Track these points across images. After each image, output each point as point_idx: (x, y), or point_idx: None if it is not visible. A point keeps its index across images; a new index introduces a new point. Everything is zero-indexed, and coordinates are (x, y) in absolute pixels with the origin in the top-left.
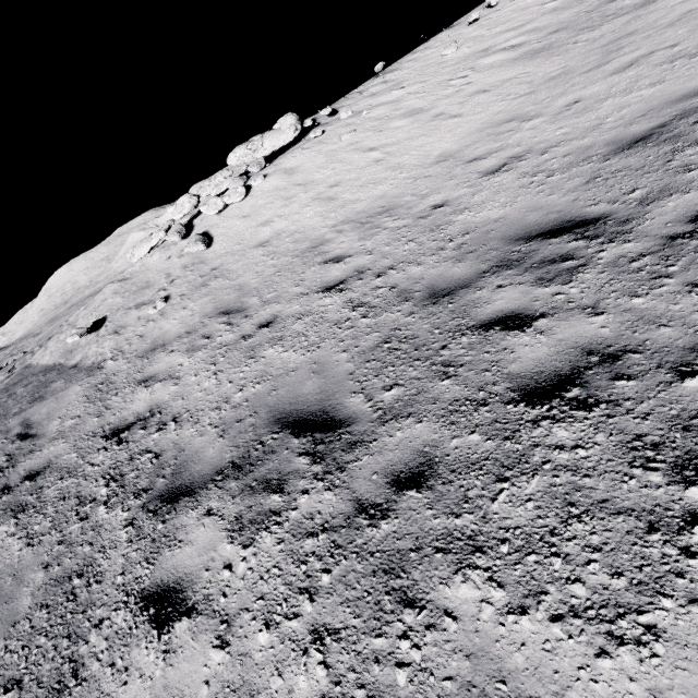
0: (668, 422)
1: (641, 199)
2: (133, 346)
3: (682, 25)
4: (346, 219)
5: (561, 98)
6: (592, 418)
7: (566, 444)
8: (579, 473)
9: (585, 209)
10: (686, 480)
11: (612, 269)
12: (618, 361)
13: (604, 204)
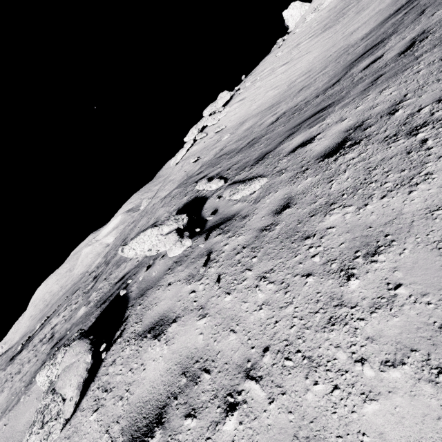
0: None
1: None
2: (234, 137)
3: None
4: (292, 82)
5: (353, 22)
6: None
7: None
8: None
9: (403, 3)
10: None
11: None
12: None
13: None
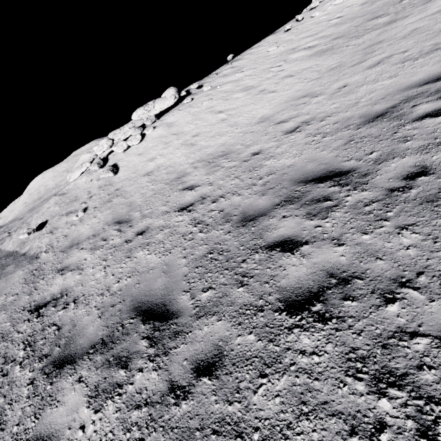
0: (373, 339)
1: (376, 159)
2: (60, 243)
3: (410, 38)
4: (200, 159)
5: (335, 83)
6: (326, 330)
7: (307, 350)
8: (312, 376)
9: (341, 164)
10: (380, 391)
11: (353, 211)
12: (348, 284)
13: (353, 161)
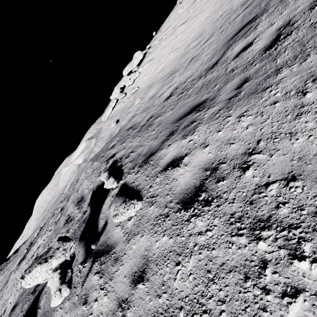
0: None
1: None
2: (142, 105)
3: None
4: (187, 45)
5: None
6: None
7: None
8: None
9: None
10: None
11: None
12: None
13: None
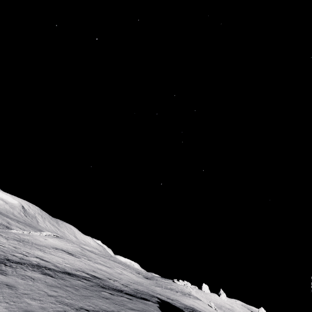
0: None
1: None
2: None
3: None
4: None
5: None
6: None
7: None
8: None
9: None
10: None
11: None
12: None
13: None
